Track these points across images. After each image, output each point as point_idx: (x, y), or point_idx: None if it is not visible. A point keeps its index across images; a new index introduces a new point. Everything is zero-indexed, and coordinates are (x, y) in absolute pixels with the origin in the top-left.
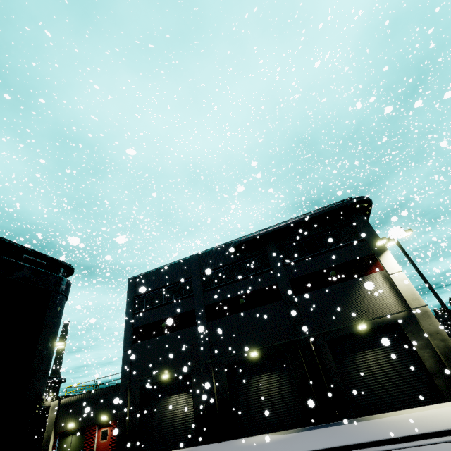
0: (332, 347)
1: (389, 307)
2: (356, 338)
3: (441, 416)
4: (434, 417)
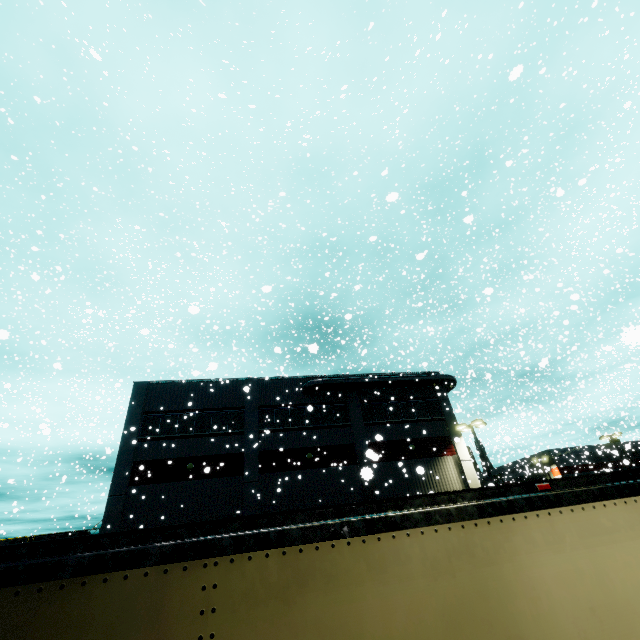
0: None
1: None
2: None
3: None
4: None
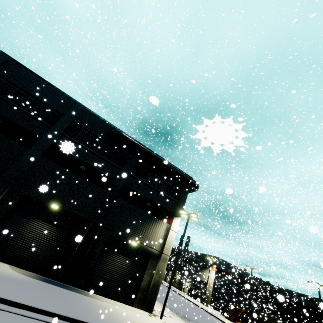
0: (107, 241)
1: (155, 244)
2: (124, 246)
3: (131, 319)
4: (127, 318)
